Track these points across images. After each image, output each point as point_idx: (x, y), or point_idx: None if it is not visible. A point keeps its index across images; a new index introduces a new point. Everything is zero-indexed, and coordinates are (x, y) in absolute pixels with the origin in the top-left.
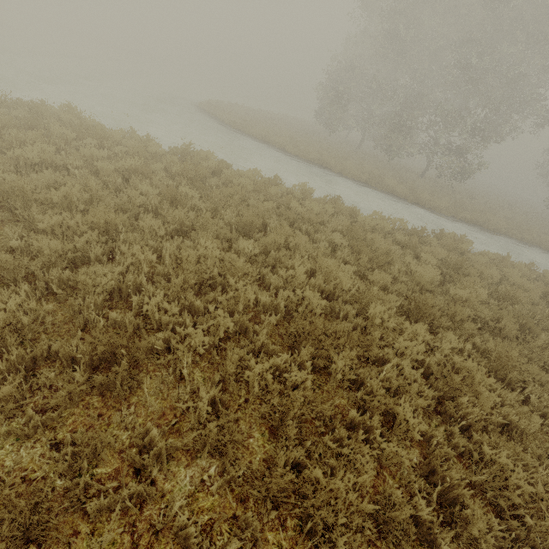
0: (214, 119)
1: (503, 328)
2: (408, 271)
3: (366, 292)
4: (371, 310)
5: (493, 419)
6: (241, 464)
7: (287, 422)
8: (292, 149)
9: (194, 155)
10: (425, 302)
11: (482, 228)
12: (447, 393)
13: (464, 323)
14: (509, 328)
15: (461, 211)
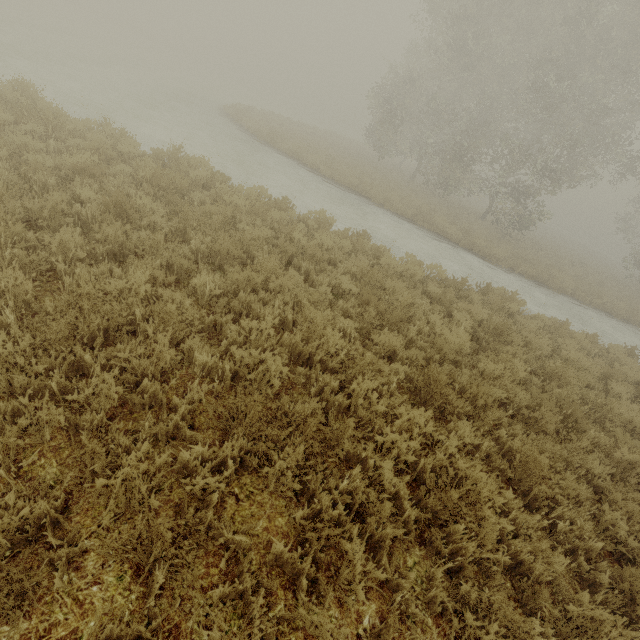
0: (236, 126)
1: (542, 417)
2: (432, 333)
3: (358, 358)
4: (353, 385)
5: (499, 556)
6: None
7: (148, 567)
8: (327, 171)
9: (180, 161)
10: (437, 378)
11: (545, 286)
12: (440, 513)
13: (488, 410)
14: (547, 419)
15: (521, 263)
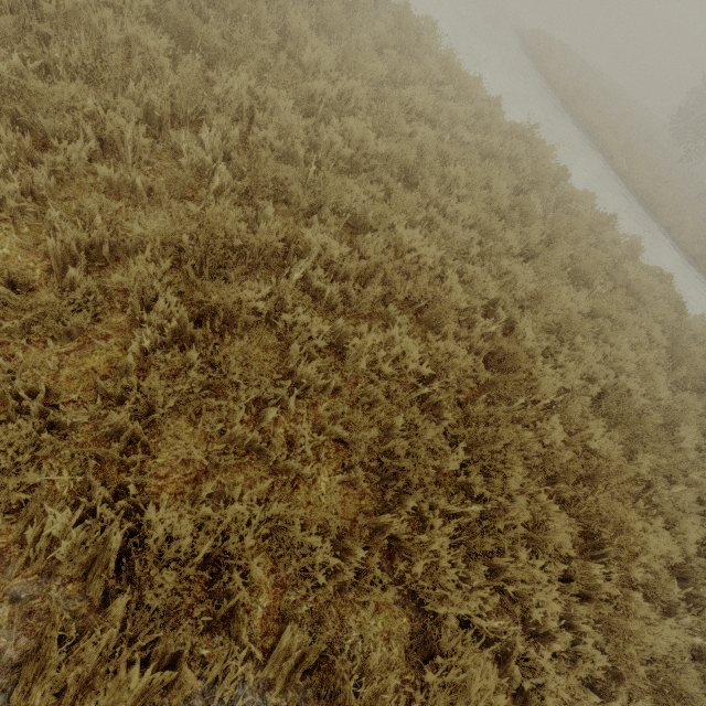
0: (538, 71)
1: None
2: None
3: (679, 411)
4: (683, 432)
5: None
6: (582, 489)
7: (604, 481)
8: (624, 165)
9: (537, 147)
10: None
11: None
12: None
13: None
14: None
15: None
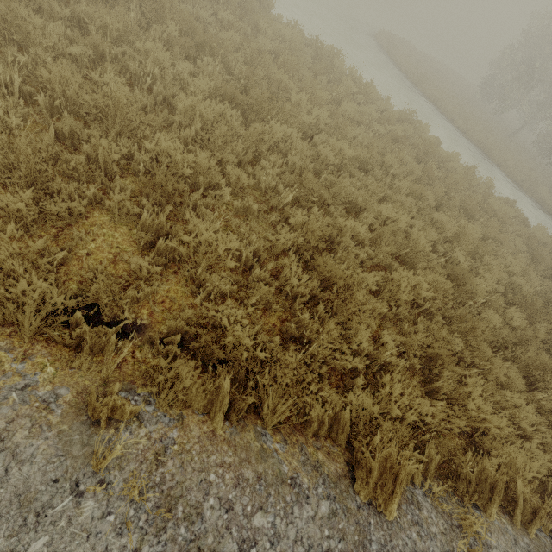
0: (392, 62)
1: None
2: None
3: (548, 293)
4: None
5: None
6: (518, 350)
7: (525, 344)
8: (462, 124)
9: (419, 127)
10: None
11: None
12: None
13: None
14: None
15: None
